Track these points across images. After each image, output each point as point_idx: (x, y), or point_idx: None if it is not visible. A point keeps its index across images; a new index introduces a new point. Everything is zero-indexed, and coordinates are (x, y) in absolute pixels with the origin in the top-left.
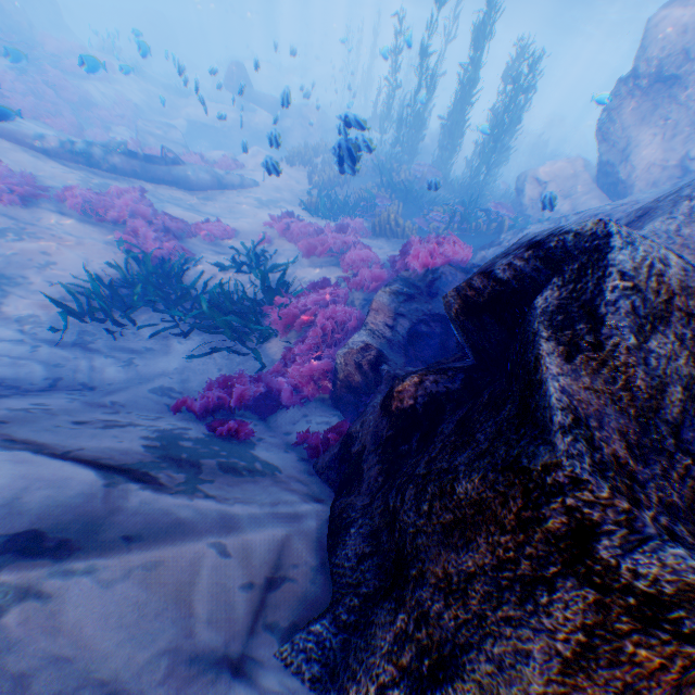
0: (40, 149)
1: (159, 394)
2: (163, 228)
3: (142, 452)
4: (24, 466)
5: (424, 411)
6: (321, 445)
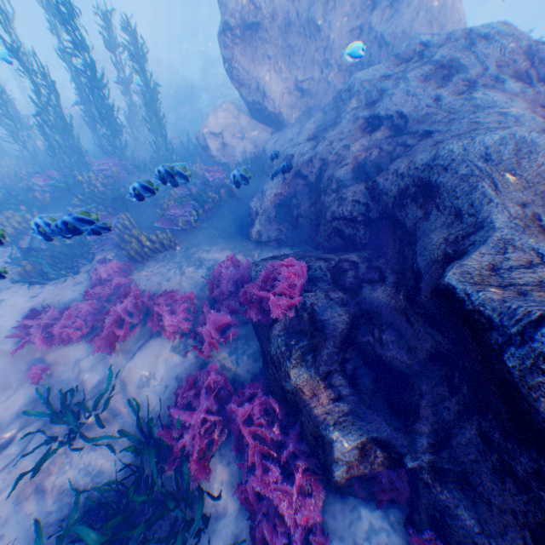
0: None
1: None
2: None
3: None
4: None
5: None
6: None
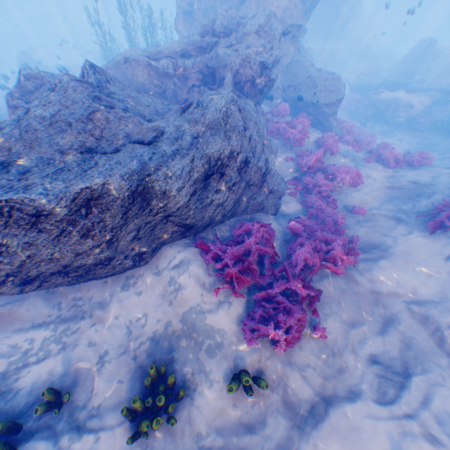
0: None
1: None
2: None
3: None
4: None
5: None
6: None
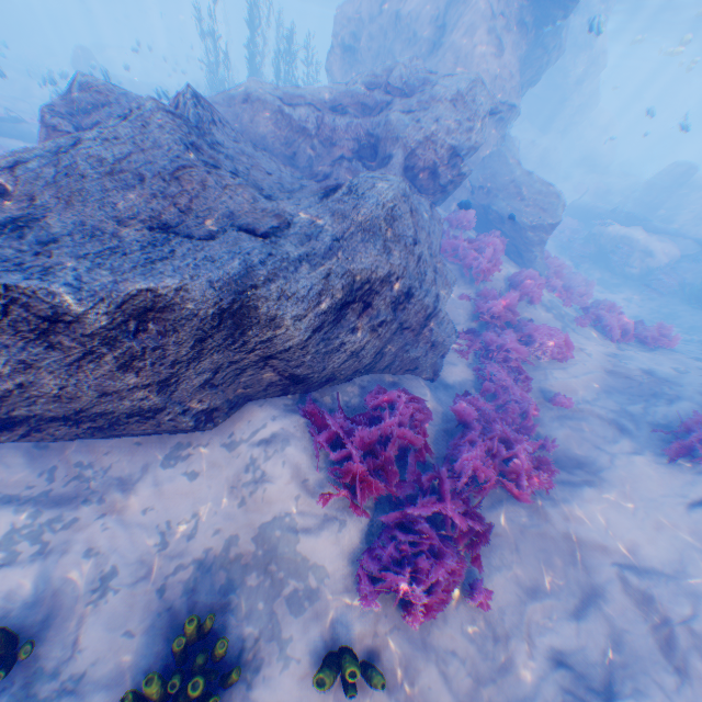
0: None
1: None
2: None
3: None
4: None
5: None
6: None
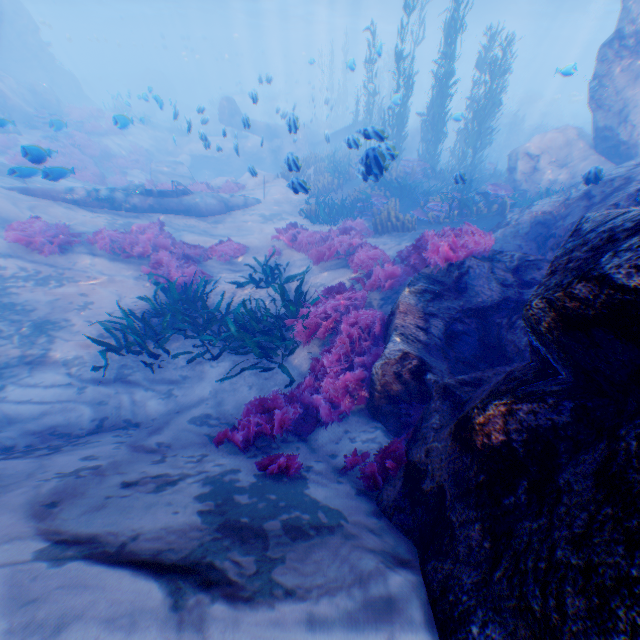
0: (72, 201)
1: (199, 425)
2: (182, 255)
3: (200, 526)
4: (76, 594)
5: (524, 450)
6: (377, 473)
